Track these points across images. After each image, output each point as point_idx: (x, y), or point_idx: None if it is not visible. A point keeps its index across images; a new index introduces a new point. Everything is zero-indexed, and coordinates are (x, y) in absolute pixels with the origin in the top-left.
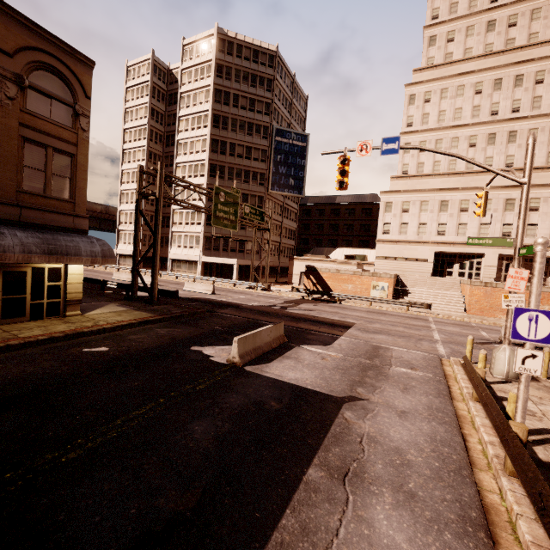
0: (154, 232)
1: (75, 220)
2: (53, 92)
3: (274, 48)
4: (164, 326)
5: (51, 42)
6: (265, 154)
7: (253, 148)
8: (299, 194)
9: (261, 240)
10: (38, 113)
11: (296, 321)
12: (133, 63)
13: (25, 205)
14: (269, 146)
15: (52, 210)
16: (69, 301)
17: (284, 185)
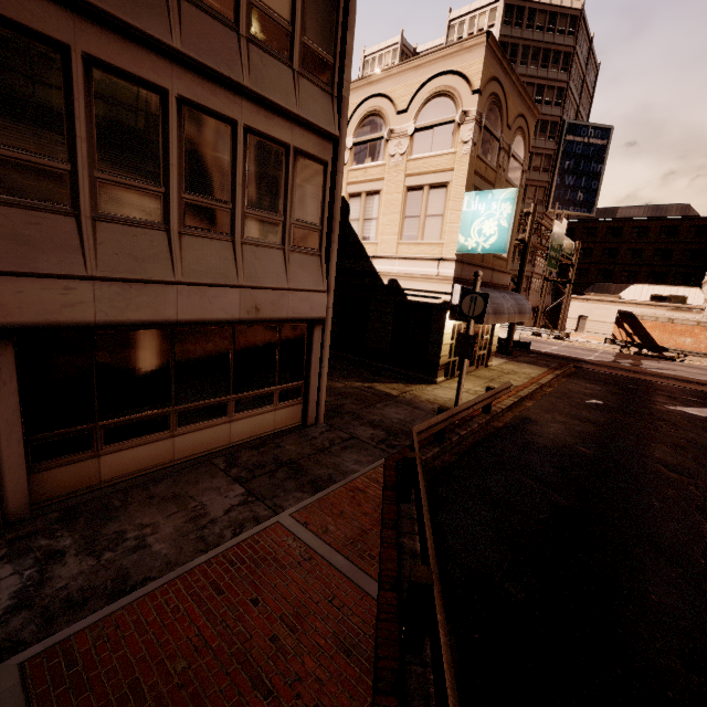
0: (518, 280)
1: (506, 277)
2: (518, 154)
3: (579, 5)
4: (581, 381)
5: (525, 104)
6: (548, 160)
7: (534, 154)
8: (588, 213)
9: (531, 274)
10: (509, 179)
11: (693, 384)
12: (373, 50)
13: (494, 268)
14: (555, 149)
15: (501, 270)
16: (491, 352)
17: (569, 201)
